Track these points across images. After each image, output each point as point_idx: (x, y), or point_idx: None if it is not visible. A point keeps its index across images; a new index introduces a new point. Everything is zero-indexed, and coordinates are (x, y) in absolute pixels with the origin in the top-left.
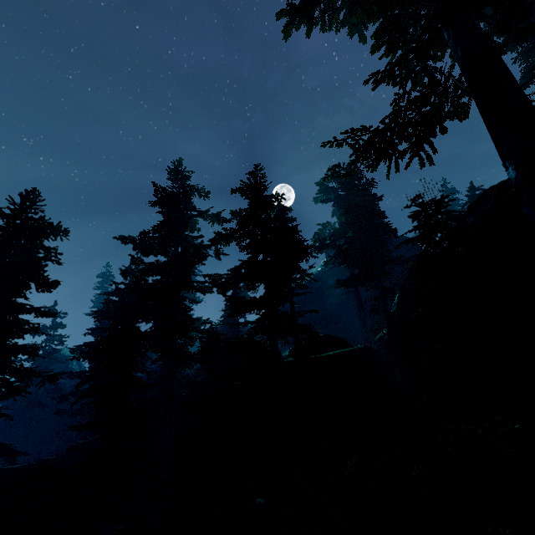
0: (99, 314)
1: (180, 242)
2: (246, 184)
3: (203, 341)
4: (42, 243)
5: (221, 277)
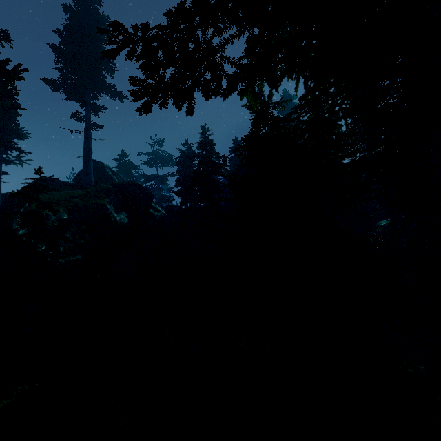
0: None
1: None
2: None
3: None
4: None
5: None
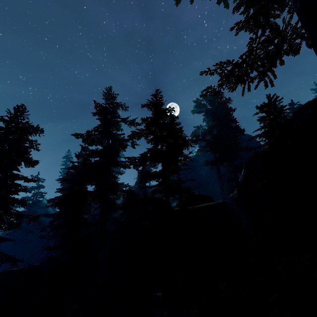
0: (63, 180)
1: (110, 137)
2: (150, 101)
3: (124, 197)
4: (27, 138)
5: (135, 159)
